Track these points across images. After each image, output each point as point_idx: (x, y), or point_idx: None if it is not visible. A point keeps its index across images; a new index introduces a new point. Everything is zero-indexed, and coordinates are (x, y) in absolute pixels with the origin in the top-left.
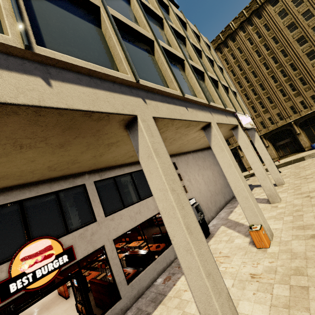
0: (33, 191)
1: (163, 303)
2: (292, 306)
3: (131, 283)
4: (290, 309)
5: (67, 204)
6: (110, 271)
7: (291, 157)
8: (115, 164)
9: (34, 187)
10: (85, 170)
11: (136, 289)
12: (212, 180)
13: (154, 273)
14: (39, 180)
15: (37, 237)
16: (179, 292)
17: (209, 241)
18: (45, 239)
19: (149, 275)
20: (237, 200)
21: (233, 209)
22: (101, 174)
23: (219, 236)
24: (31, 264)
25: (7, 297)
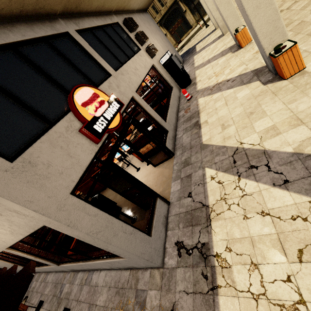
0: (15, 32)
1: (202, 111)
2: (300, 31)
3: (167, 121)
4: (301, 32)
5: (70, 57)
6: (150, 116)
7: (207, 16)
8: (83, 5)
9: (10, 26)
10: (57, 5)
11: (172, 125)
12: (165, 45)
13: (174, 114)
14: (9, 13)
15: (76, 85)
16: (207, 101)
17: (196, 81)
18: (85, 88)
19: (173, 116)
20: (220, 11)
21: (193, 63)
22: (75, 22)
23: (202, 73)
24: (94, 109)
25: (101, 136)
